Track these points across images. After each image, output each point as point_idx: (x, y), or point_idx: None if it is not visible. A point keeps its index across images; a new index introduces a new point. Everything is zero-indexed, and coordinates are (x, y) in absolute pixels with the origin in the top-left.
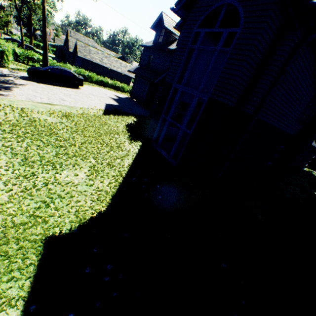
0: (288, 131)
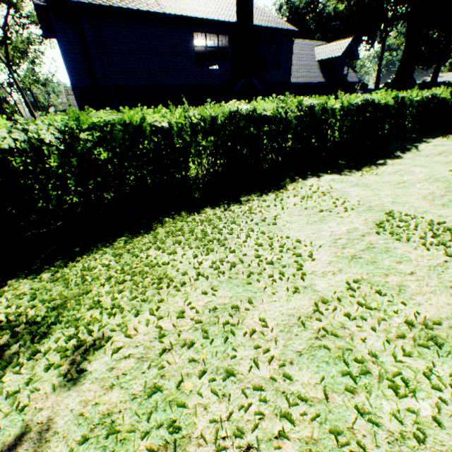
0: (199, 82)
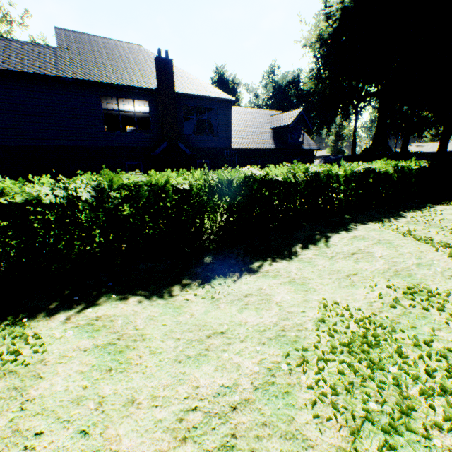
0: (110, 144)
